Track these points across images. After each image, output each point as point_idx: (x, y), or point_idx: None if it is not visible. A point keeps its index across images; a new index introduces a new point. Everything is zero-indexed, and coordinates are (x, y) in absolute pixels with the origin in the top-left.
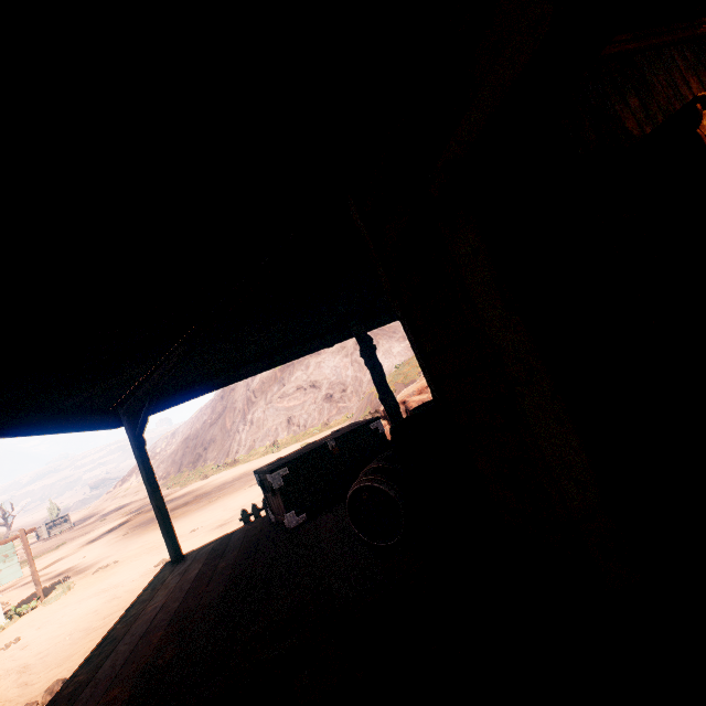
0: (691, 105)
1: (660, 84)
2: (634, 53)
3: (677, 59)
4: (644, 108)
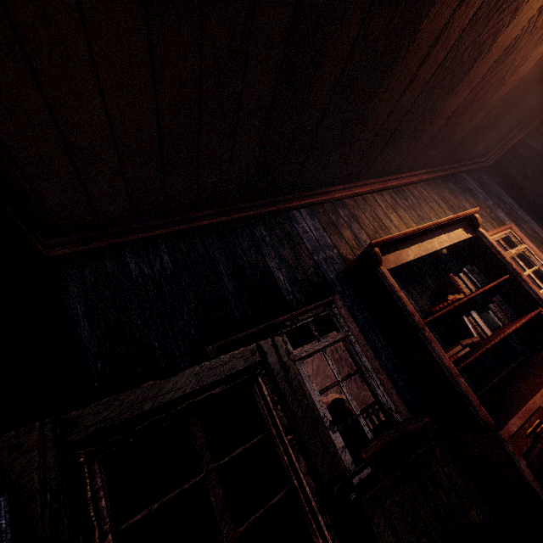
0: (369, 248)
1: (367, 219)
2: (344, 198)
3: (379, 201)
4: (356, 237)
